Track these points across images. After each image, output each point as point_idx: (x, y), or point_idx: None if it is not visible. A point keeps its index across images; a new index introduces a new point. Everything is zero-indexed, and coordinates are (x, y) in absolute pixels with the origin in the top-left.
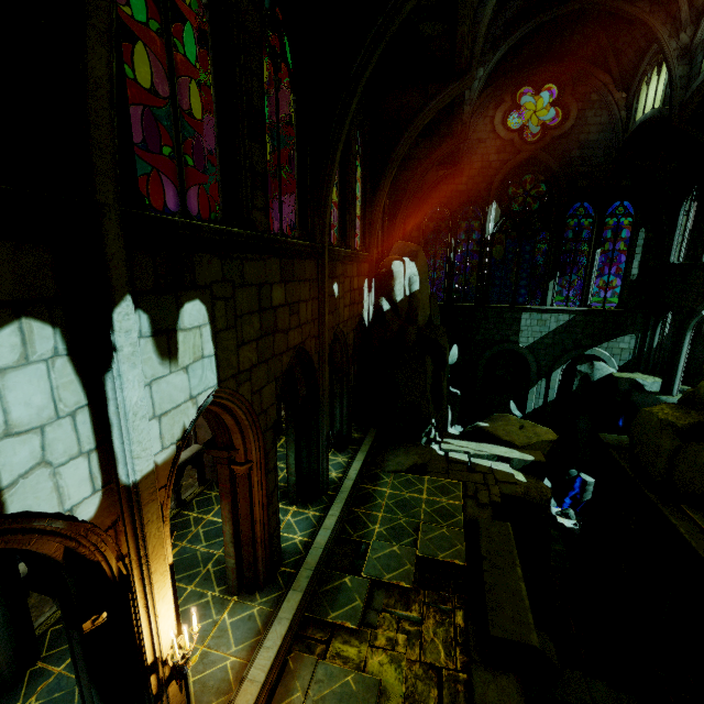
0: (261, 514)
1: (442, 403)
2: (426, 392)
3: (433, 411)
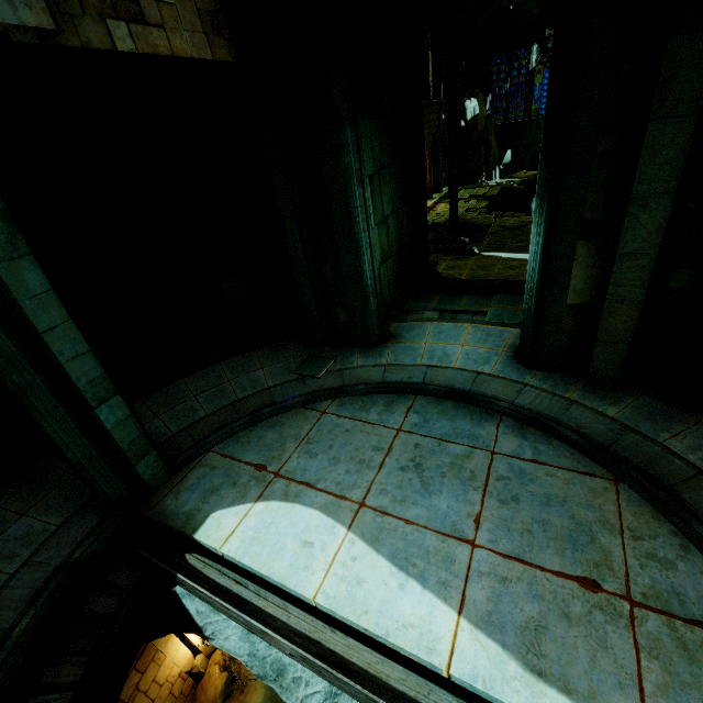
0: (429, 178)
1: (489, 168)
2: (480, 161)
3: (484, 171)
